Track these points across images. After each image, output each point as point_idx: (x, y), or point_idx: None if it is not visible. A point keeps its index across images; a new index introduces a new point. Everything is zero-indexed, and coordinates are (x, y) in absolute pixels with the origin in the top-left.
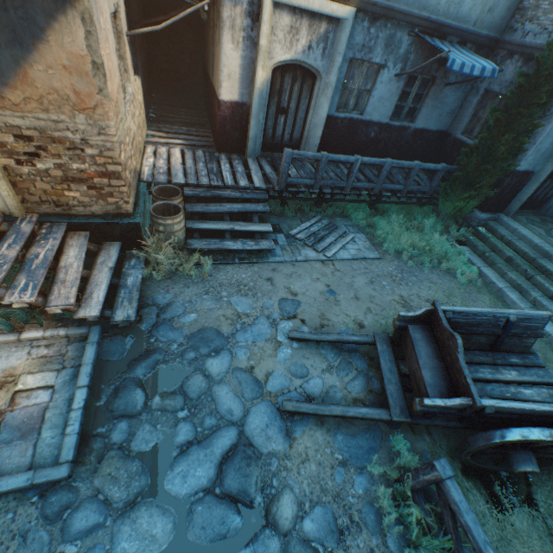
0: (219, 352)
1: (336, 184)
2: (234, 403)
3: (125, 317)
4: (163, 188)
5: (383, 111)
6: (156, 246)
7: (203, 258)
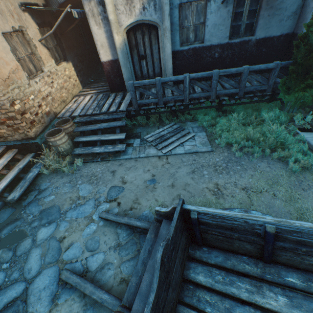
0: (51, 224)
1: (176, 98)
2: (36, 264)
3: (13, 197)
4: (65, 120)
5: (220, 35)
6: (48, 154)
7: (77, 159)
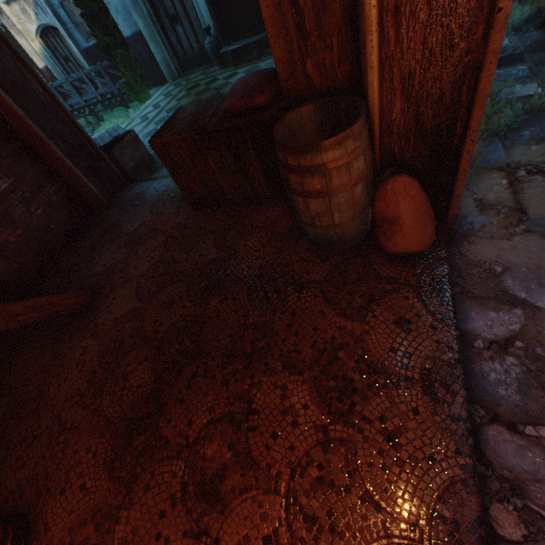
0: None
1: (75, 101)
2: None
3: None
4: None
5: None
6: None
7: None
